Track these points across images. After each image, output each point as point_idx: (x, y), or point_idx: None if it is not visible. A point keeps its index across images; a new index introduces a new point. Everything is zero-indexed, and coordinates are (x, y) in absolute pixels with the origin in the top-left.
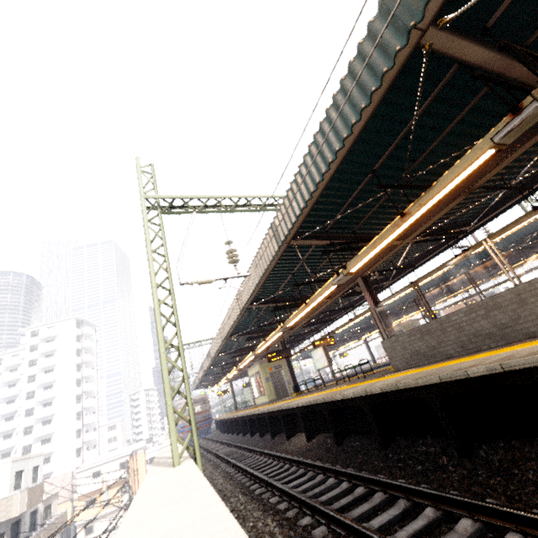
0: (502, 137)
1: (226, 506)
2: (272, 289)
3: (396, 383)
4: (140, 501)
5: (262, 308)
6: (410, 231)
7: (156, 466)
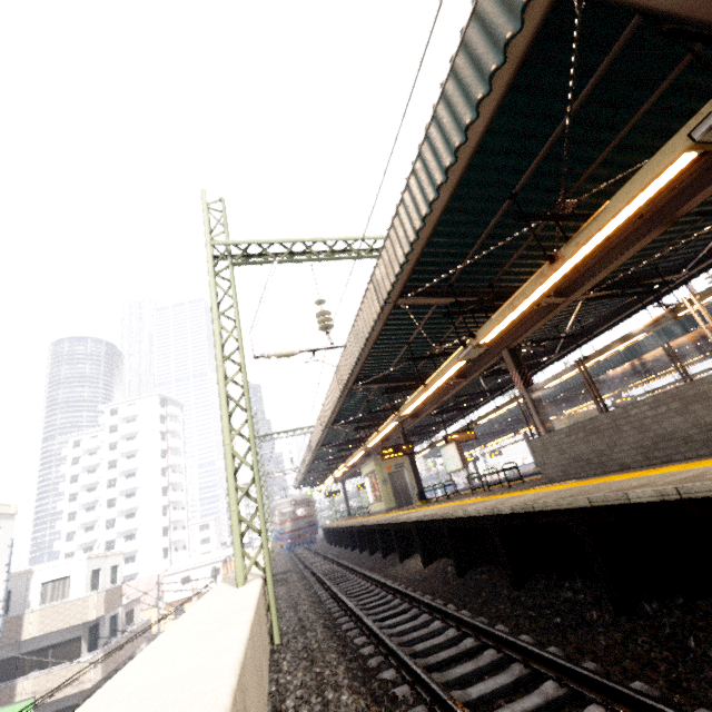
0: (706, 130)
1: (298, 642)
2: (383, 364)
3: (532, 502)
4: (174, 629)
5: (373, 389)
6: (579, 283)
7: (224, 582)
